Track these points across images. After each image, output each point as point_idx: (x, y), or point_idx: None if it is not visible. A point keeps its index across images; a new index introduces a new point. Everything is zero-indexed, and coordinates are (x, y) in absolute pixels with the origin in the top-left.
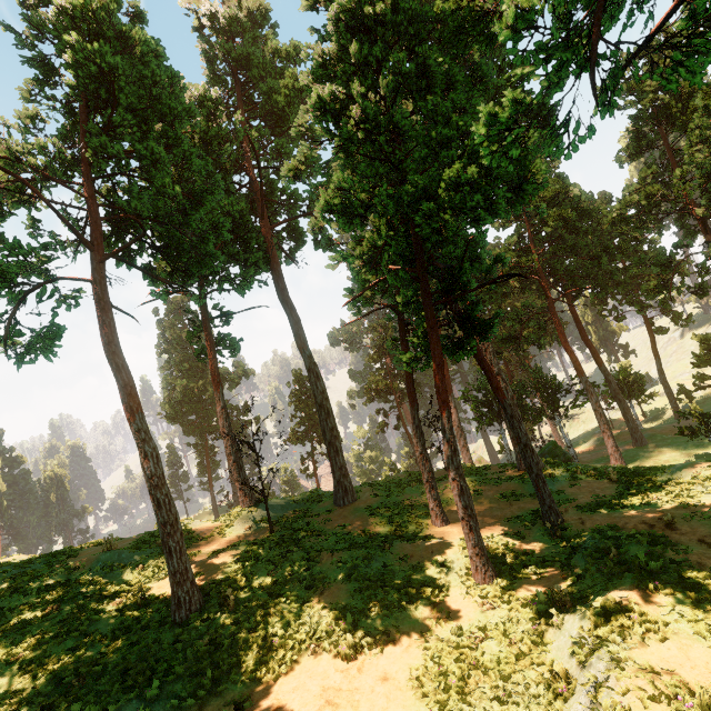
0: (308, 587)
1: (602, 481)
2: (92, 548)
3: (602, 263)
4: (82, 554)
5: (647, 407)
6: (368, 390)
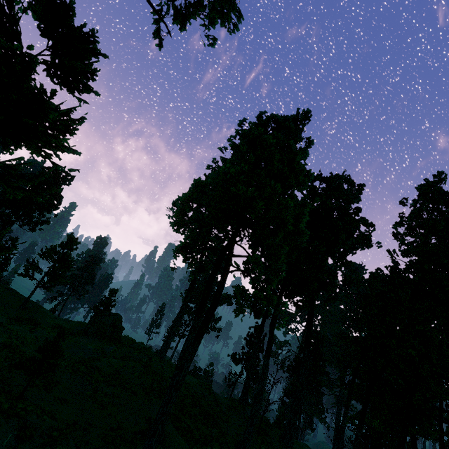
0: None
1: None
2: None
3: None
4: None
5: None
6: (293, 366)
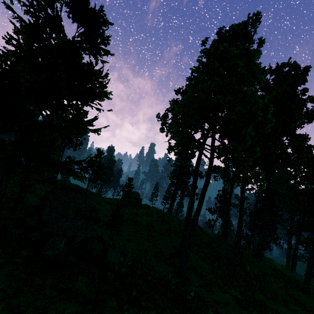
0: (266, 281)
1: None
2: (181, 220)
3: None
4: (182, 222)
5: None
6: (254, 213)
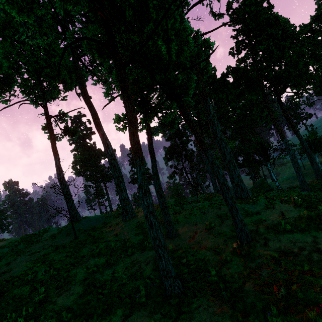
0: (57, 287)
1: (289, 205)
2: None
3: (299, 64)
4: None
5: None
6: (165, 155)
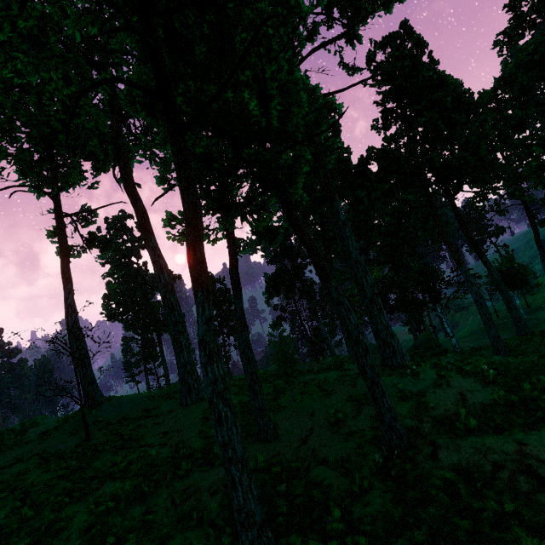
0: (30, 544)
1: (475, 381)
2: None
3: (480, 149)
4: None
5: (531, 298)
6: (266, 288)
